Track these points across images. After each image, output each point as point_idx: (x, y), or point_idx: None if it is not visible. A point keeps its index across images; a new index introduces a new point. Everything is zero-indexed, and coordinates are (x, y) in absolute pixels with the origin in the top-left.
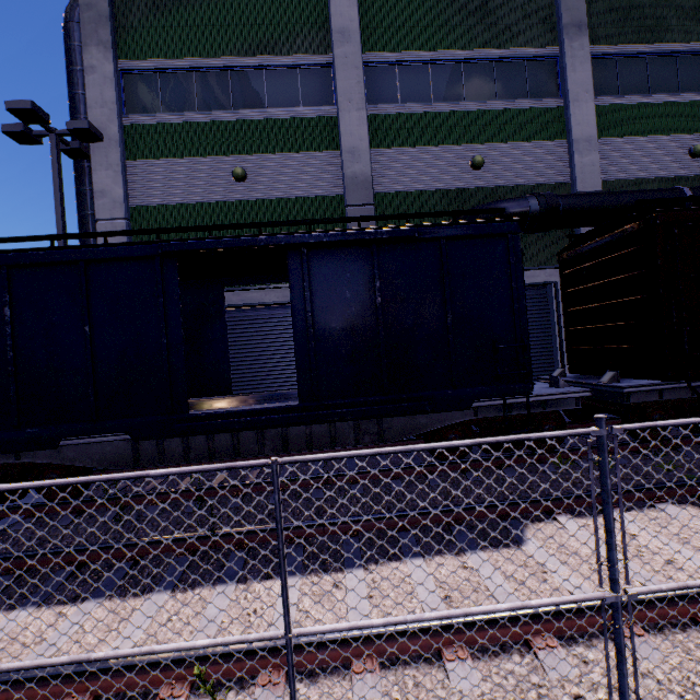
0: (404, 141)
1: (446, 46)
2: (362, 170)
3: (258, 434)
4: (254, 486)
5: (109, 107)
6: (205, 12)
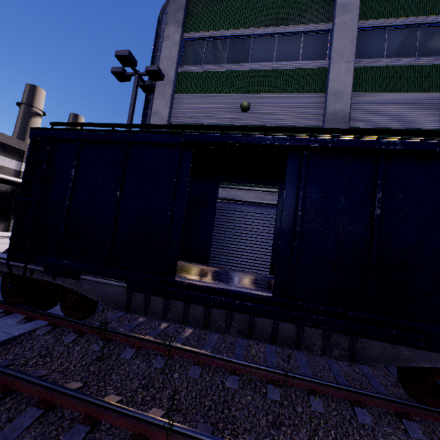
0: (383, 88)
1: (438, 12)
2: (342, 108)
3: (228, 314)
4: (213, 358)
5: (172, 61)
6: (244, 0)
